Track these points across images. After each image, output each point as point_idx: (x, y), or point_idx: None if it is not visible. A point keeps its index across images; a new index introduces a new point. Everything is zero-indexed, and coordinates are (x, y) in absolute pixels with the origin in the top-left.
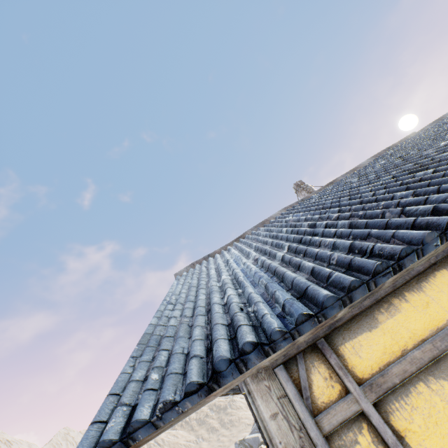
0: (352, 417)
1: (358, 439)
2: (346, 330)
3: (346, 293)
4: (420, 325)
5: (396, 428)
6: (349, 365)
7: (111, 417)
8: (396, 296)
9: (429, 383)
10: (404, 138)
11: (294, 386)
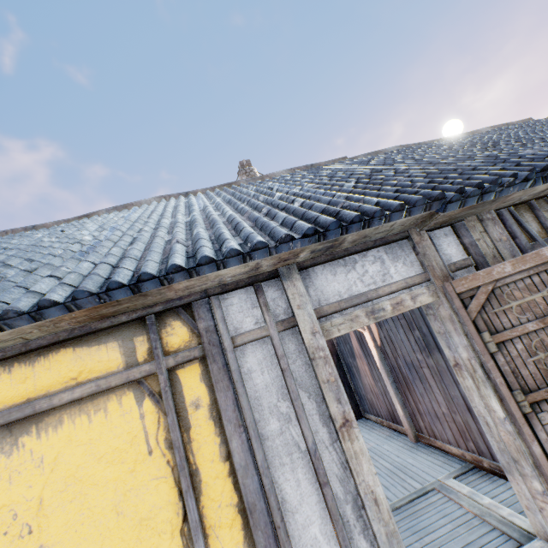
0: None
1: None
2: None
3: None
4: (1, 398)
5: None
6: None
7: None
8: (5, 365)
9: None
10: (332, 161)
11: None
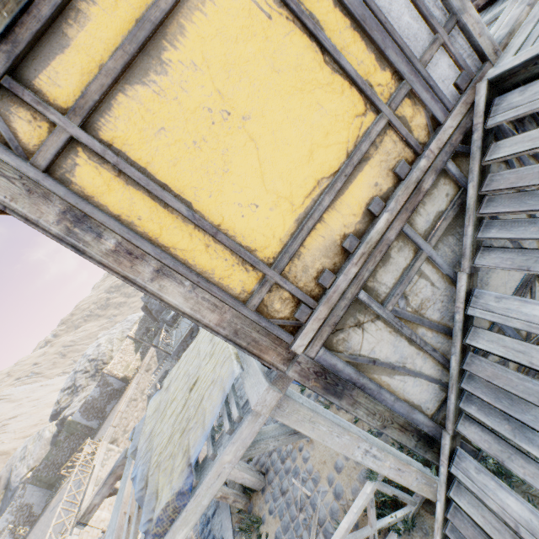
0: (65, 146)
1: (77, 162)
2: (36, 59)
3: None
4: (113, 32)
5: (106, 141)
6: (51, 99)
7: None
8: None
9: (127, 93)
10: None
11: None
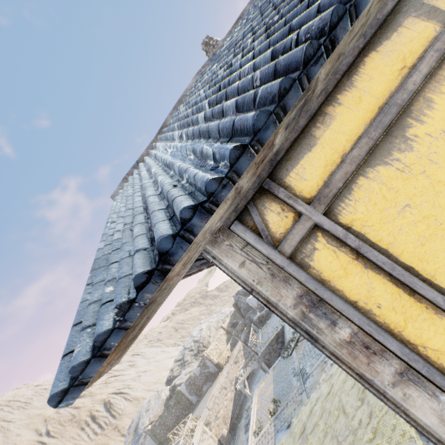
0: (308, 233)
1: (316, 246)
2: (288, 161)
3: (277, 103)
4: (355, 124)
5: (344, 224)
6: (297, 191)
7: (76, 344)
8: (330, 104)
9: (367, 175)
10: None
11: (252, 233)
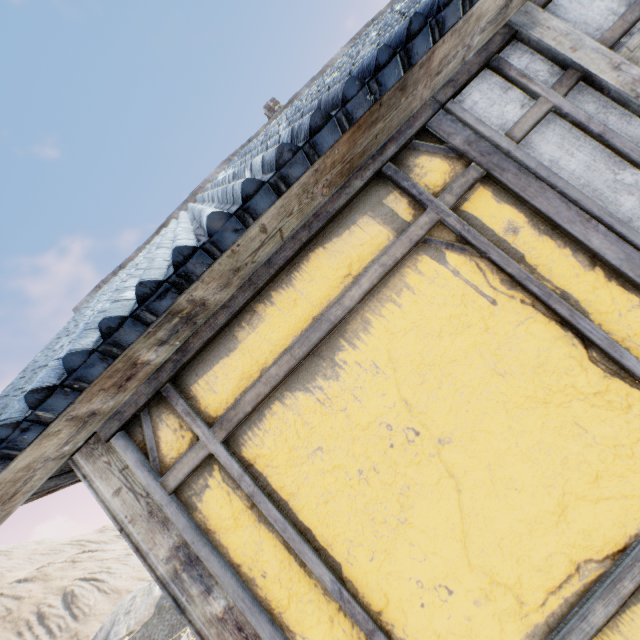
0: (200, 464)
1: (209, 483)
2: (201, 363)
3: (103, 340)
4: (284, 332)
5: (247, 458)
6: (203, 405)
7: None
8: (262, 300)
9: (285, 400)
10: None
11: (138, 451)
